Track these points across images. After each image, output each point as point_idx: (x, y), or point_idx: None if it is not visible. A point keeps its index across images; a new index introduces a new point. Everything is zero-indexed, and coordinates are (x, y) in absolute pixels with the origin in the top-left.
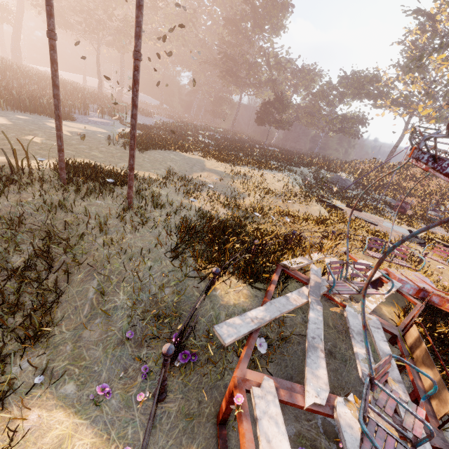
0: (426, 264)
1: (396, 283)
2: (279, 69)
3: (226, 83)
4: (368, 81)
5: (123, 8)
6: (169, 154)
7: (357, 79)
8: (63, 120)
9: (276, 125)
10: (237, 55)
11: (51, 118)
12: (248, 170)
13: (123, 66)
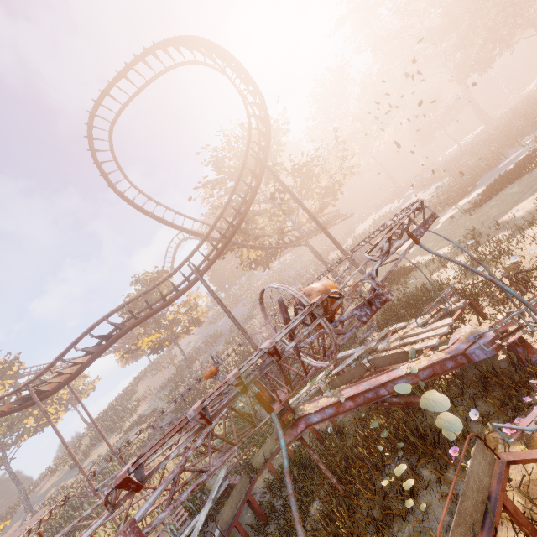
0: None
1: (431, 342)
2: None
3: None
4: None
5: None
6: (510, 189)
7: None
8: (460, 200)
9: None
10: None
11: (453, 206)
12: None
13: None
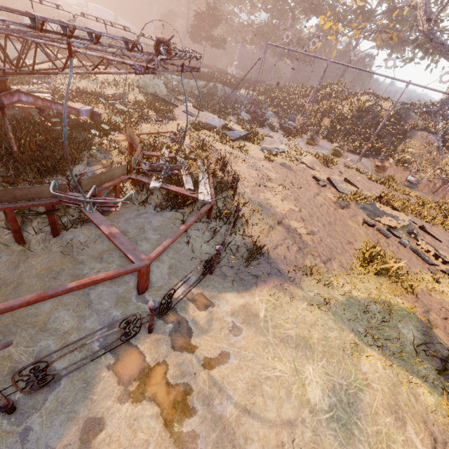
0: (163, 125)
1: None
2: None
3: None
4: None
5: None
6: (16, 45)
7: None
8: None
9: (213, 43)
10: None
11: None
12: None
13: None
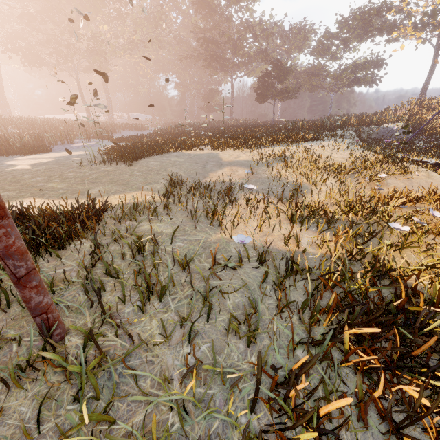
0: None
1: None
2: (267, 35)
3: (212, 73)
4: (375, 13)
5: (90, 27)
6: (168, 157)
7: (360, 17)
8: (35, 154)
9: (279, 97)
10: (217, 38)
11: (20, 156)
12: (284, 147)
13: (107, 89)
